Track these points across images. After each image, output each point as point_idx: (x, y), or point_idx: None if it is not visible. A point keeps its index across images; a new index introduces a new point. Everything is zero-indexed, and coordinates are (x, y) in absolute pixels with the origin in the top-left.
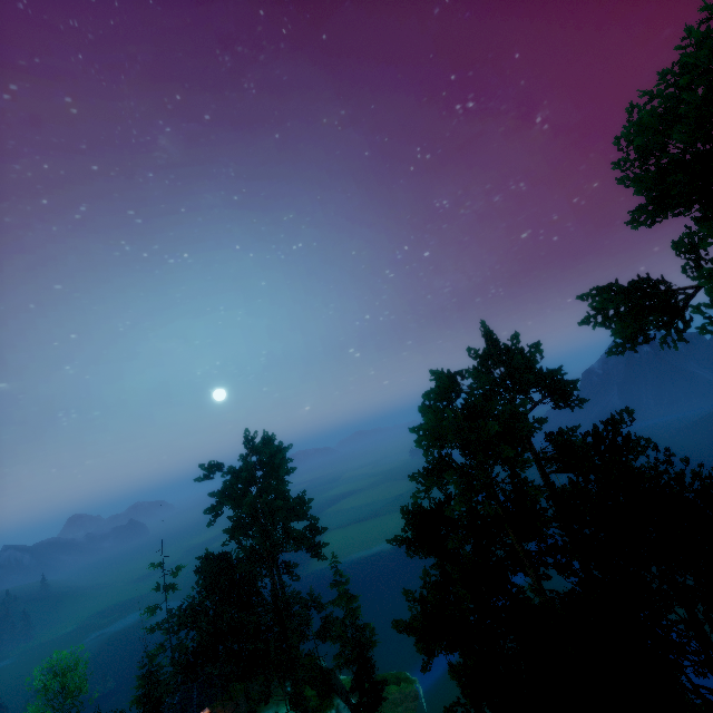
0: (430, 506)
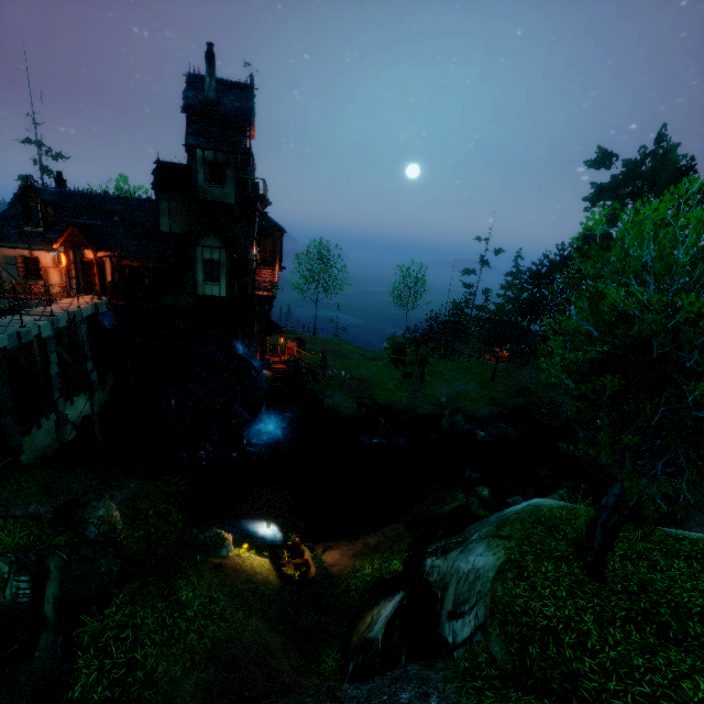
0: None
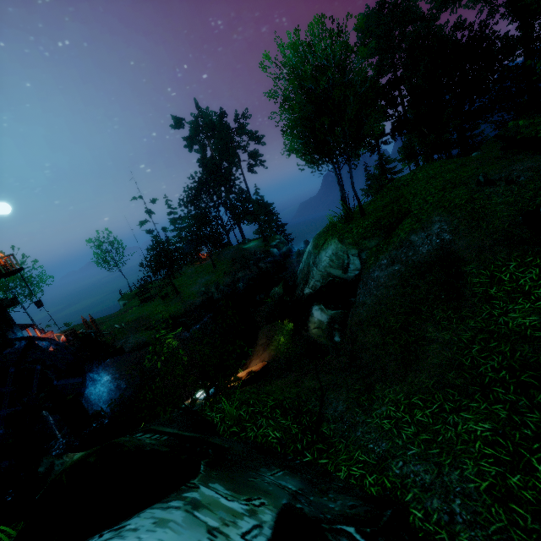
0: None
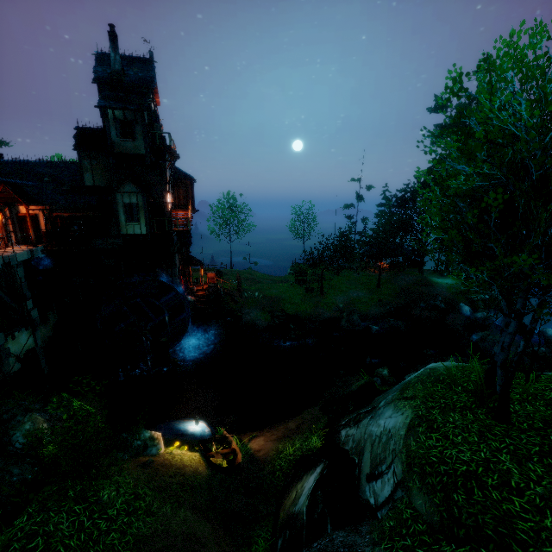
0: None
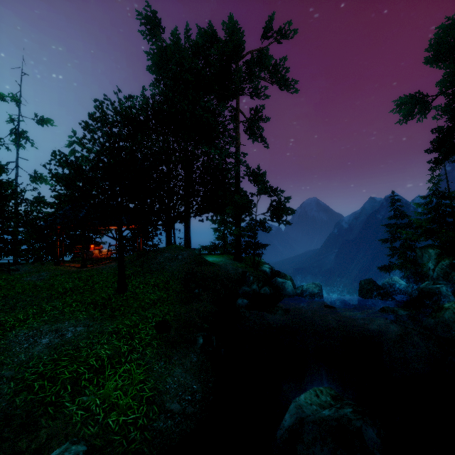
0: None
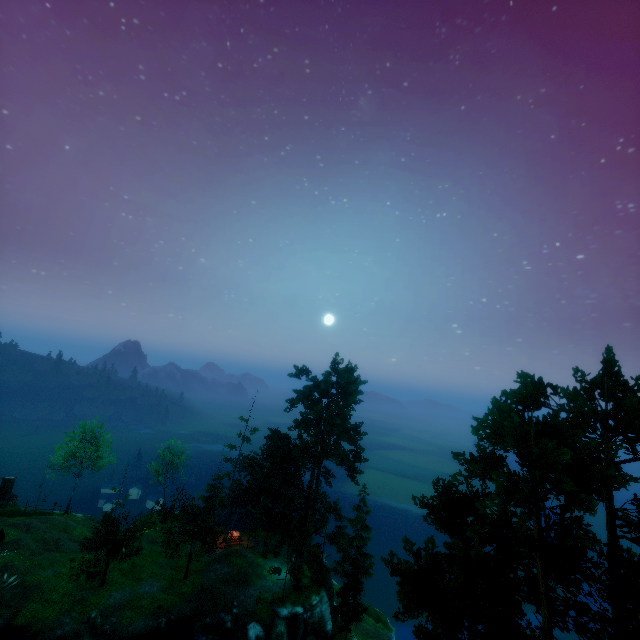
0: (465, 492)
